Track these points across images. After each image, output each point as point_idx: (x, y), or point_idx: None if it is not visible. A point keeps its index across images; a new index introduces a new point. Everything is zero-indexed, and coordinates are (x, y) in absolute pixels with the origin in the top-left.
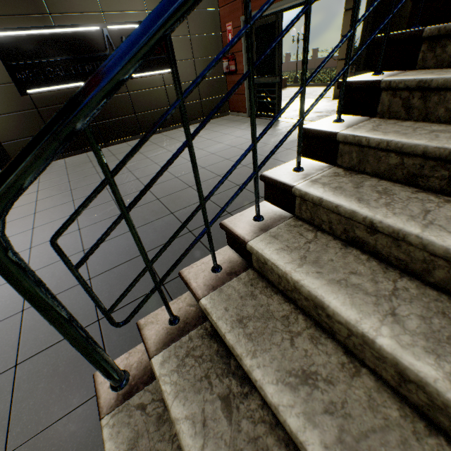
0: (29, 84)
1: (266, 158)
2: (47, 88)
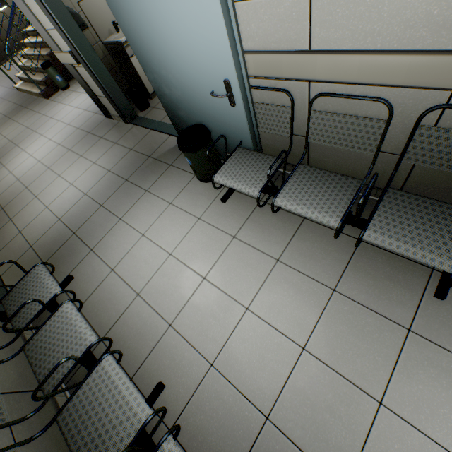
0: None
1: (16, 39)
2: None
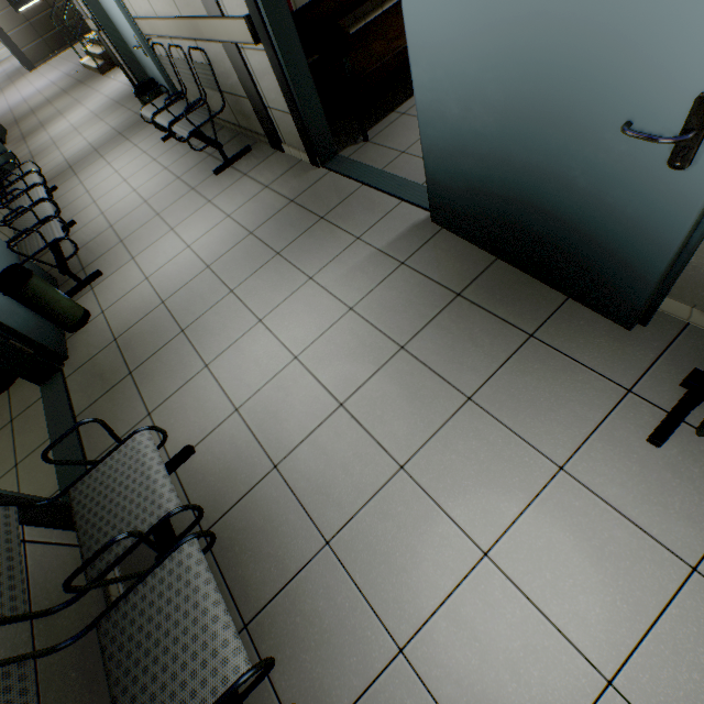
0: (19, 5)
1: None
2: (29, 6)
